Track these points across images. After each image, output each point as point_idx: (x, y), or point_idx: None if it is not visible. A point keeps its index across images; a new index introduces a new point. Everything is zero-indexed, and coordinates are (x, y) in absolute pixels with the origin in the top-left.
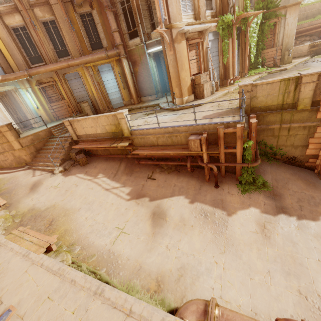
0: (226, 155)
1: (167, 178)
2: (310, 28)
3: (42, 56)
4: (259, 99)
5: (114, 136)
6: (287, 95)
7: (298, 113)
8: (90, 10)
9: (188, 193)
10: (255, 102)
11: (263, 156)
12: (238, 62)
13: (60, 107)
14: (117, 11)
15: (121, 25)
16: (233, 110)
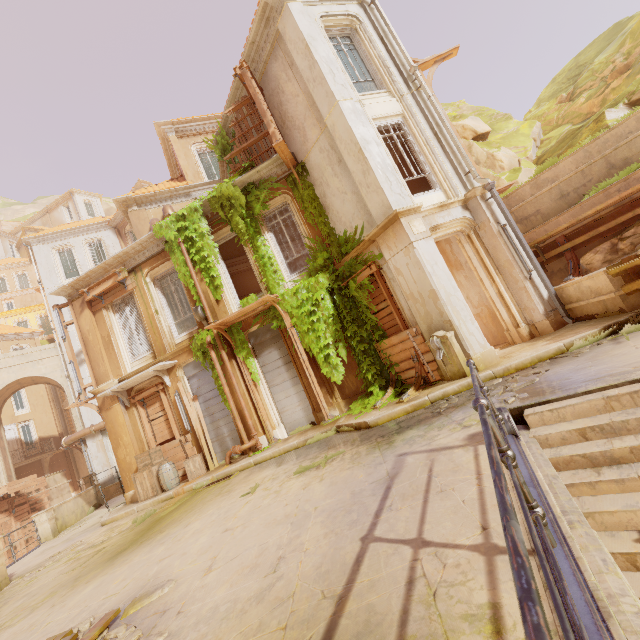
0: None
1: None
2: None
3: None
4: None
5: None
6: None
7: None
8: None
9: None
10: None
11: None
12: (303, 389)
13: None
14: None
15: None
16: None
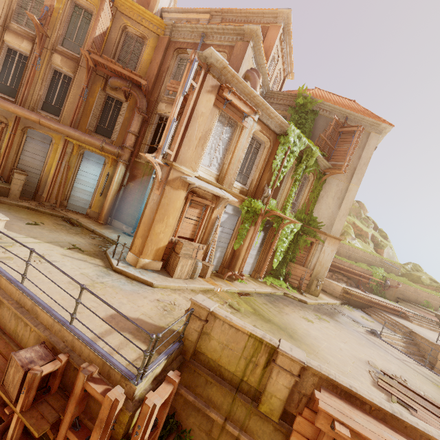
0: None
1: None
2: (350, 270)
3: (19, 93)
4: (212, 343)
5: None
6: (253, 368)
7: (259, 417)
8: (123, 100)
9: None
10: (205, 343)
11: None
12: (257, 258)
13: None
14: (151, 120)
15: (146, 134)
16: (169, 333)
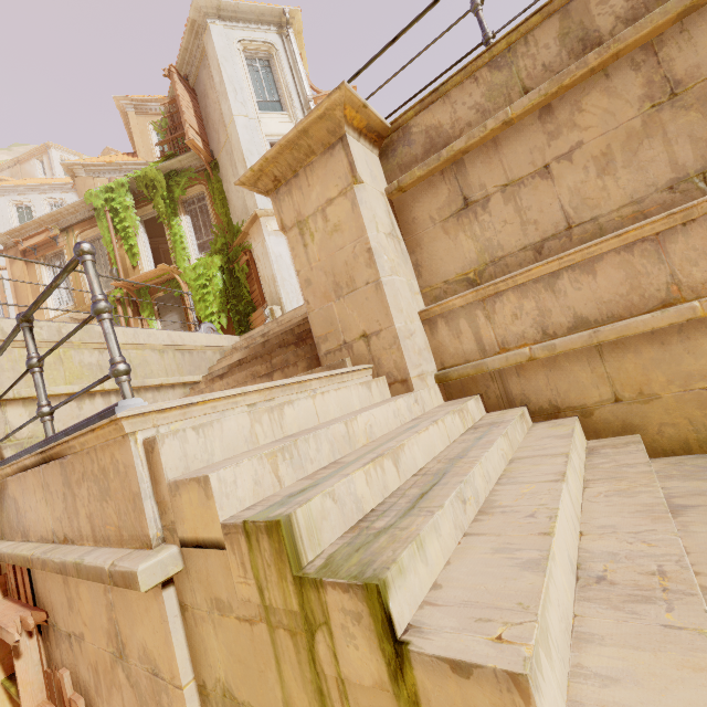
0: None
1: None
2: None
3: None
4: None
5: None
6: None
7: None
8: None
9: None
10: None
11: None
12: None
13: None
14: None
15: None
16: None
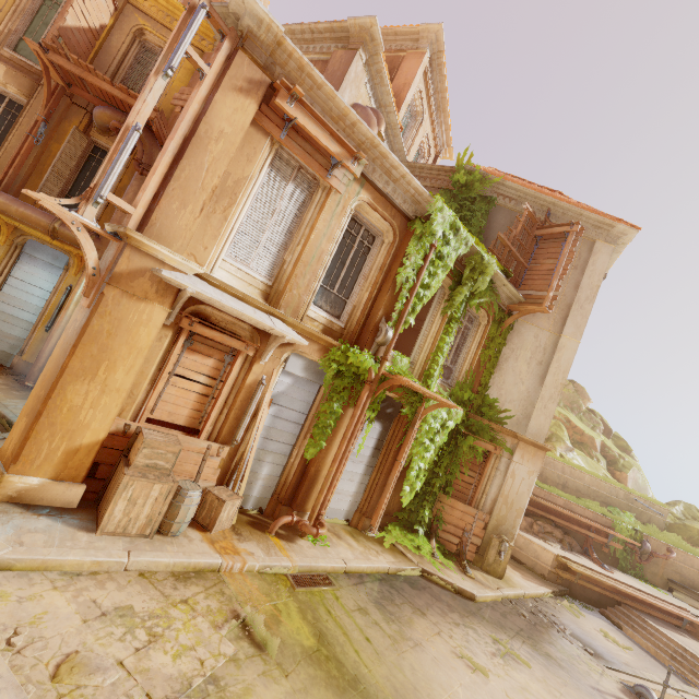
0: None
1: None
2: (568, 514)
3: None
4: None
5: None
6: None
7: None
8: None
9: None
10: None
11: None
12: (366, 482)
13: None
14: None
15: None
16: None
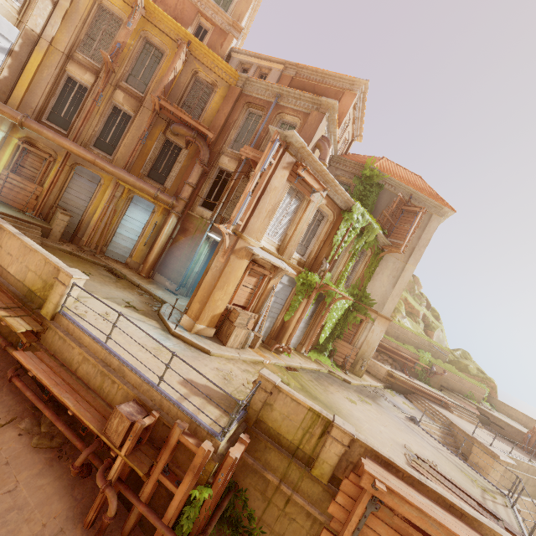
0: (161, 485)
1: (18, 458)
2: (397, 352)
3: (73, 126)
4: (274, 413)
5: (27, 296)
6: (309, 437)
7: (310, 479)
8: (183, 146)
9: (13, 535)
10: (267, 413)
11: (231, 525)
12: (304, 331)
13: (21, 188)
14: (210, 173)
15: (204, 186)
16: (234, 401)
